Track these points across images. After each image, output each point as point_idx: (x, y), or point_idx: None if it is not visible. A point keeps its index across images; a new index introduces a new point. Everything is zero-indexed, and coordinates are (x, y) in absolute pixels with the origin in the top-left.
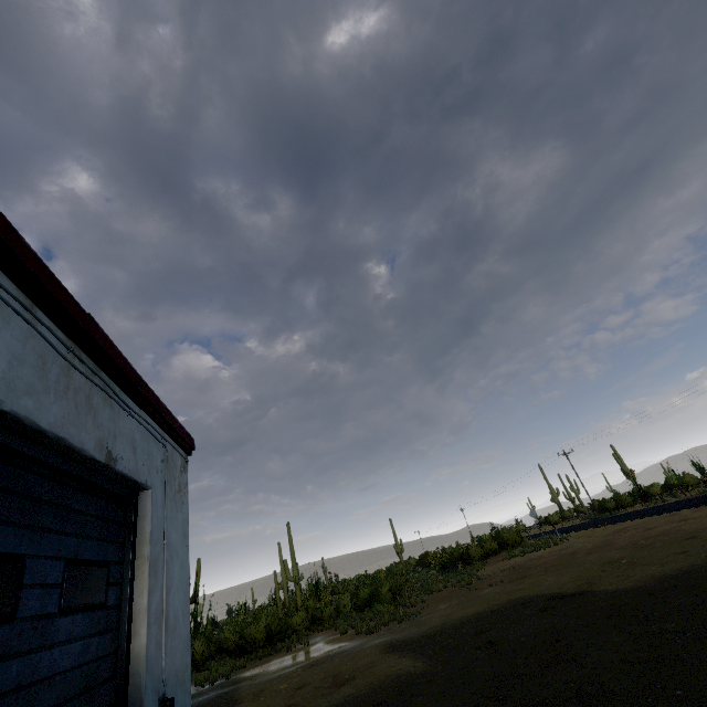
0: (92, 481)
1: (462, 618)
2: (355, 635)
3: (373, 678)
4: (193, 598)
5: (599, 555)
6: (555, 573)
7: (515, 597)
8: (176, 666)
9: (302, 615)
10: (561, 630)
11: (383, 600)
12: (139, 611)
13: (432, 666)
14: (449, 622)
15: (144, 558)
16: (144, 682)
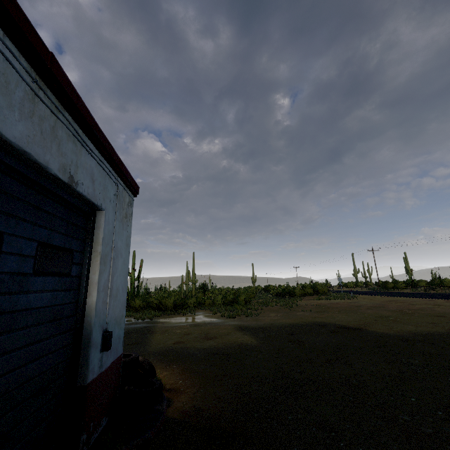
0: (59, 194)
1: (283, 323)
2: (220, 316)
3: (227, 341)
4: (137, 278)
5: (375, 311)
6: (344, 314)
7: (317, 320)
8: (115, 315)
9: (193, 300)
10: (342, 345)
11: (240, 303)
12: (93, 282)
13: (261, 344)
14: (275, 324)
15: (97, 253)
16: (93, 321)
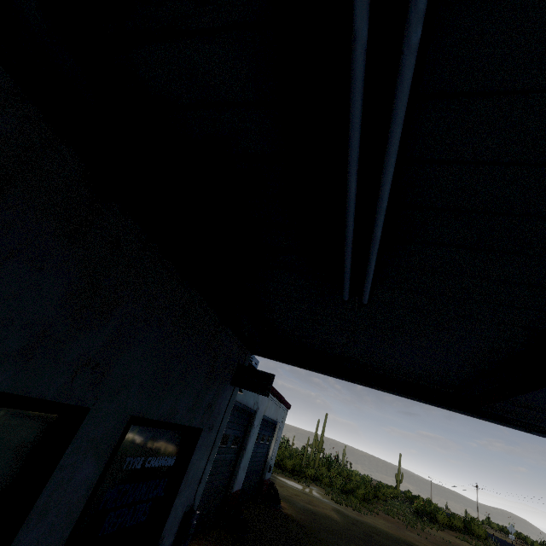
0: (273, 422)
1: (378, 527)
2: (330, 499)
3: (321, 510)
4: None
5: None
6: None
7: (415, 543)
8: (273, 460)
9: (312, 471)
10: None
11: (356, 496)
12: (272, 447)
13: (342, 522)
14: (370, 524)
15: (275, 437)
16: (269, 460)
